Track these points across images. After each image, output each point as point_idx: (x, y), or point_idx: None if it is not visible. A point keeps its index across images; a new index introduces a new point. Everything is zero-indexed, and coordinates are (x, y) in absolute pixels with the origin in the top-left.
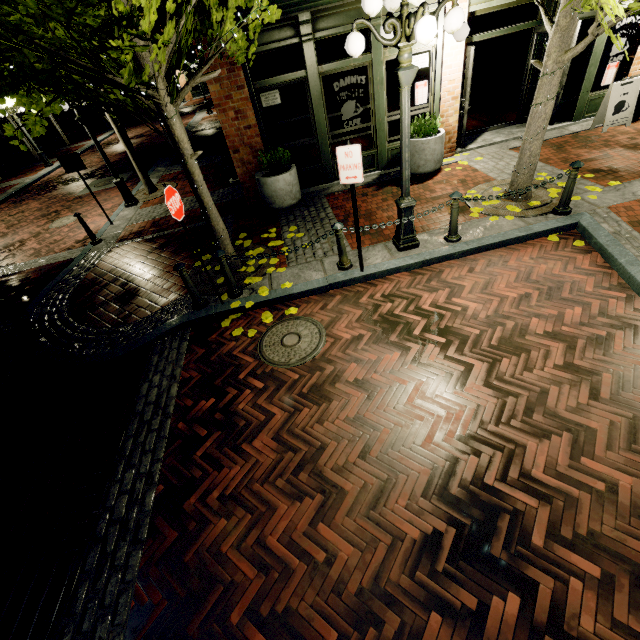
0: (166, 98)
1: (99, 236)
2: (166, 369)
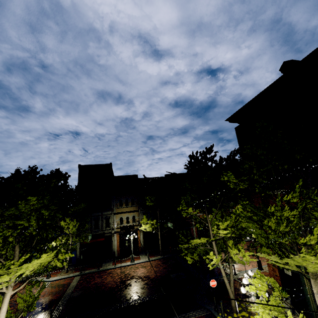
0: (220, 265)
1: (238, 273)
2: (197, 313)
